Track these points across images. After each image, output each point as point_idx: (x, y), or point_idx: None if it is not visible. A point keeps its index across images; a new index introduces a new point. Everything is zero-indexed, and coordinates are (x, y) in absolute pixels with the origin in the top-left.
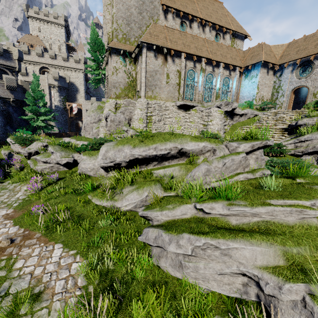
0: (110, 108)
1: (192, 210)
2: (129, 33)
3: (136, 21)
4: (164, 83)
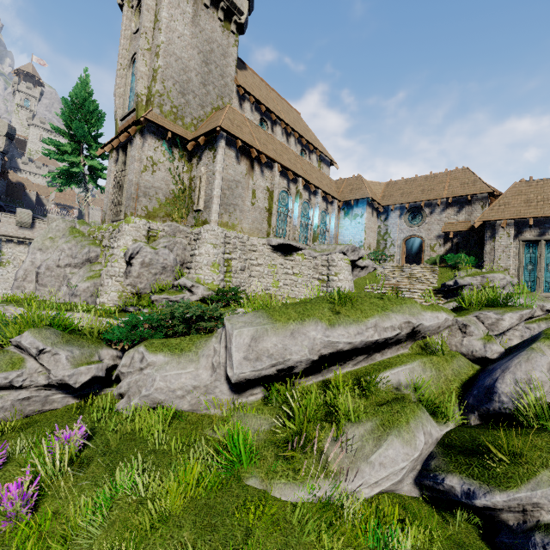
0: (137, 235)
1: None
2: (183, 107)
3: (197, 94)
4: (248, 204)
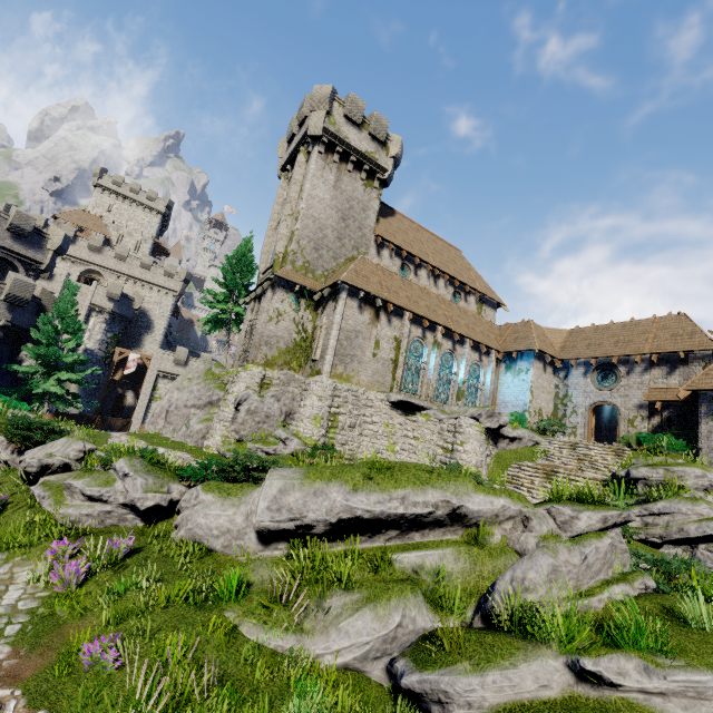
0: (250, 383)
1: (561, 676)
2: (316, 261)
3: (331, 248)
4: (368, 355)
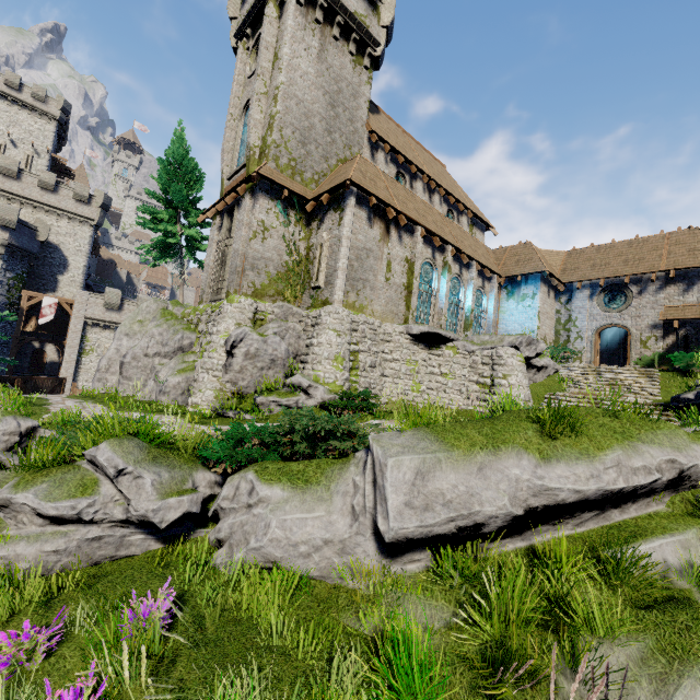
0: (241, 318)
1: None
2: (303, 160)
3: (320, 143)
4: (381, 280)
